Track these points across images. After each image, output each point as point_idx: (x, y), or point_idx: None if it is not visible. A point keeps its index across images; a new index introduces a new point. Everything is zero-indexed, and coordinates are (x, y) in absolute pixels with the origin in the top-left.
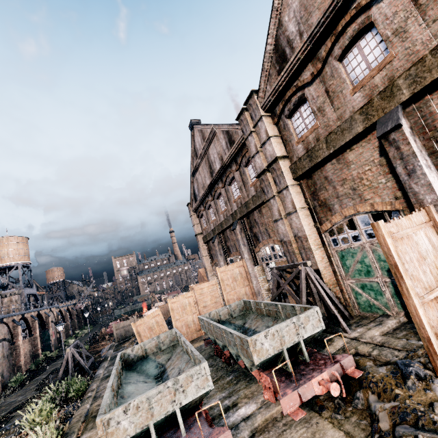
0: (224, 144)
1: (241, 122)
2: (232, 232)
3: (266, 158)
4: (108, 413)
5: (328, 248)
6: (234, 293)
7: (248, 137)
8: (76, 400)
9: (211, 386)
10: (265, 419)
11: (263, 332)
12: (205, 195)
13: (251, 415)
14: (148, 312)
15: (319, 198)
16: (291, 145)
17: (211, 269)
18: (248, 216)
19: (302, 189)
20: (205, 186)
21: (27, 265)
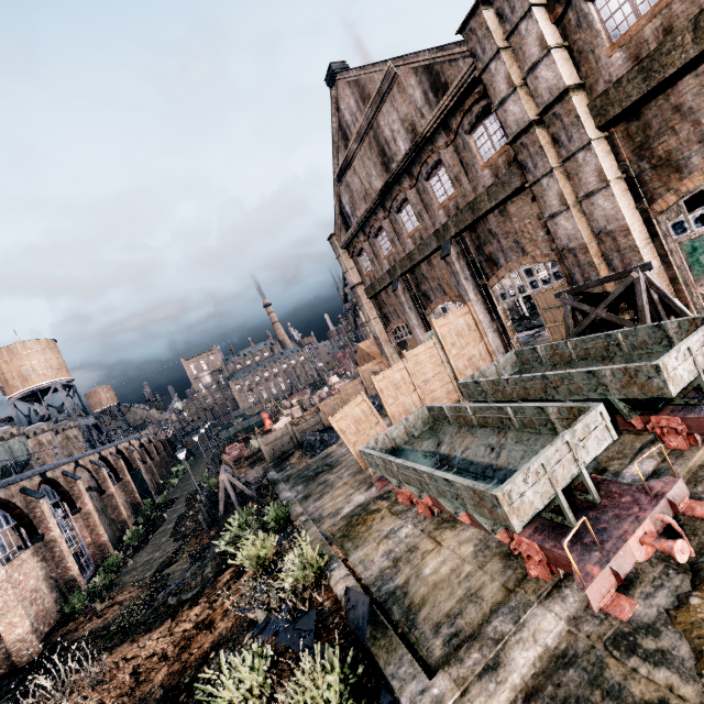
0: (420, 97)
1: (472, 35)
2: (434, 265)
3: (537, 97)
4: (504, 484)
5: (664, 241)
6: (463, 356)
7: (488, 64)
8: (279, 530)
9: (614, 436)
10: (689, 468)
11: (674, 352)
12: (371, 210)
13: (658, 470)
14: (280, 424)
15: (653, 154)
16: (595, 59)
17: (386, 338)
18: (472, 228)
19: (612, 146)
20: (371, 194)
21: (69, 384)
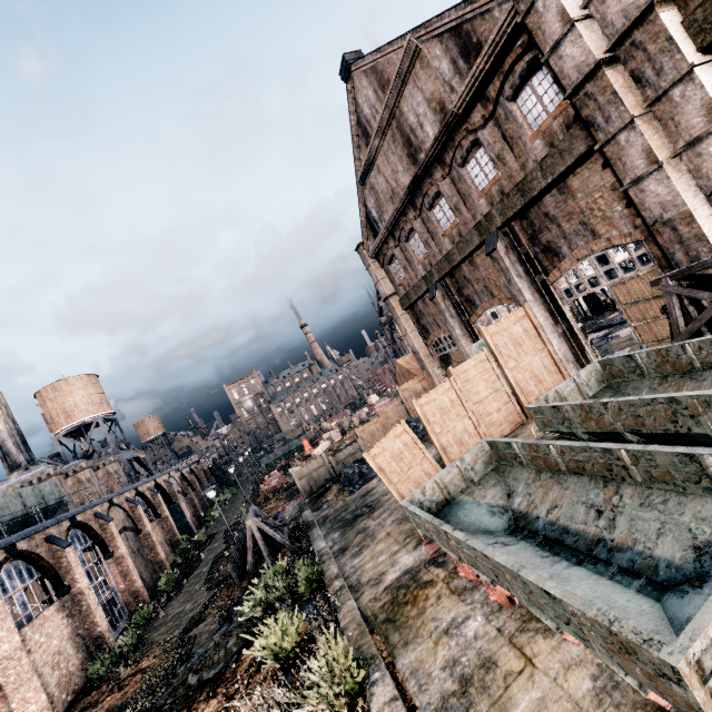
0: (448, 67)
1: None
2: (477, 264)
3: (605, 27)
4: (683, 637)
5: None
6: (523, 369)
7: (533, 2)
8: (311, 596)
9: None
10: None
11: None
12: (400, 211)
13: None
14: (319, 449)
15: None
16: None
17: (426, 352)
18: (523, 214)
19: None
20: (398, 192)
21: (111, 418)
